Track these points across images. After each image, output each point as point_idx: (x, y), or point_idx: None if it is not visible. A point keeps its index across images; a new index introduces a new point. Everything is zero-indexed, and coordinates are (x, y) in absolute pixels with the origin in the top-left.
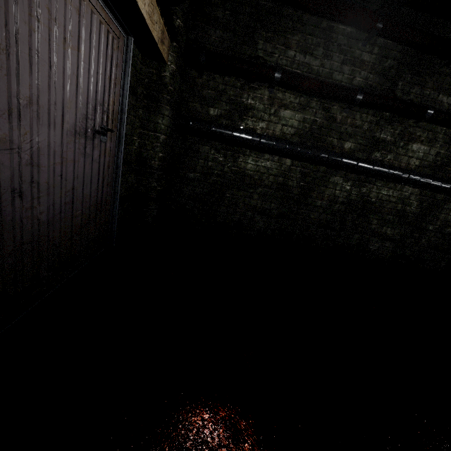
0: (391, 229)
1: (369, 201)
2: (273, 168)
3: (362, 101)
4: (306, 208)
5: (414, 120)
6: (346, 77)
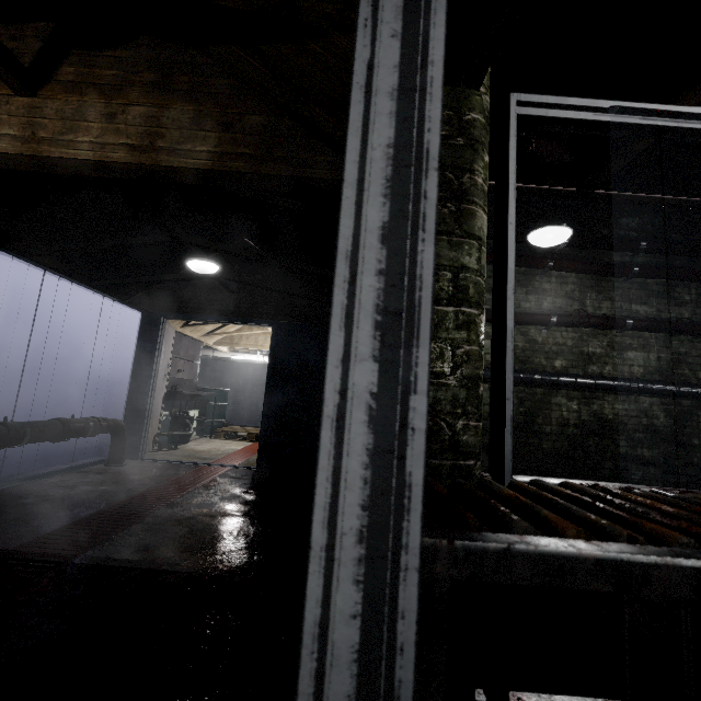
0: (647, 450)
1: (606, 419)
2: (486, 397)
3: (558, 322)
4: (536, 437)
5: (617, 330)
6: (534, 304)
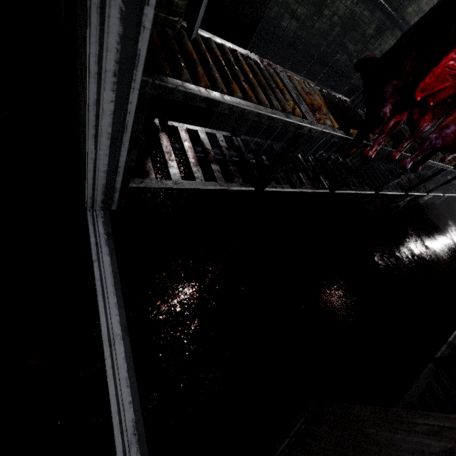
0: (301, 7)
1: None
2: None
3: None
4: None
5: None
6: None
